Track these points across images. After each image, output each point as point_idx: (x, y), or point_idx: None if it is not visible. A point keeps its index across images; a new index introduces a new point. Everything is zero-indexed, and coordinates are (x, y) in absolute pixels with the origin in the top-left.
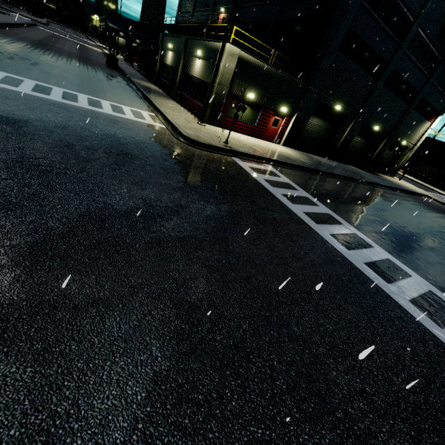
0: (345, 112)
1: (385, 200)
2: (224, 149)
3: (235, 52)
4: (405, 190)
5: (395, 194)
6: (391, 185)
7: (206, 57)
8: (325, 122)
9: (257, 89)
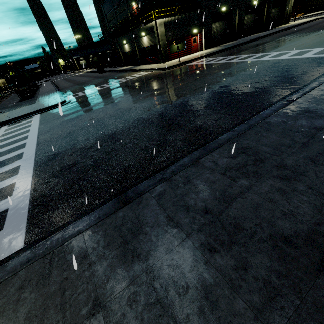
0: (229, 8)
1: (273, 38)
2: (180, 63)
3: (161, 22)
4: (294, 25)
5: (285, 32)
6: (281, 29)
7: (148, 33)
8: (221, 22)
9: (178, 31)
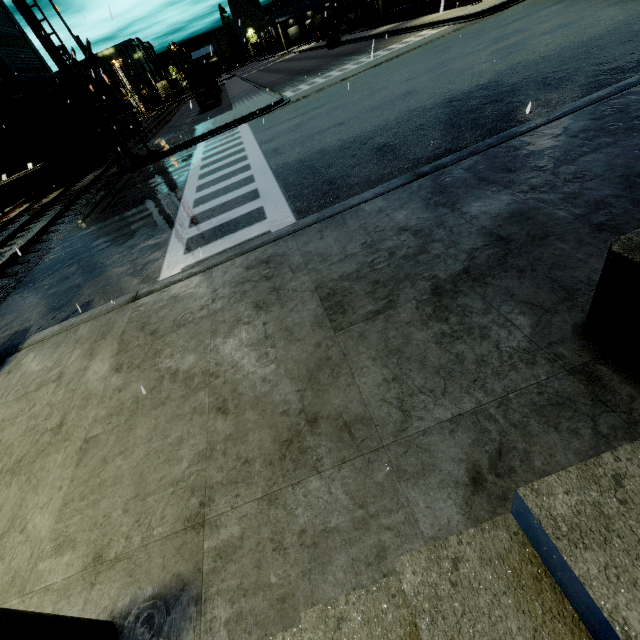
0: None
1: None
2: None
3: None
4: None
5: None
6: None
7: None
8: None
9: None
